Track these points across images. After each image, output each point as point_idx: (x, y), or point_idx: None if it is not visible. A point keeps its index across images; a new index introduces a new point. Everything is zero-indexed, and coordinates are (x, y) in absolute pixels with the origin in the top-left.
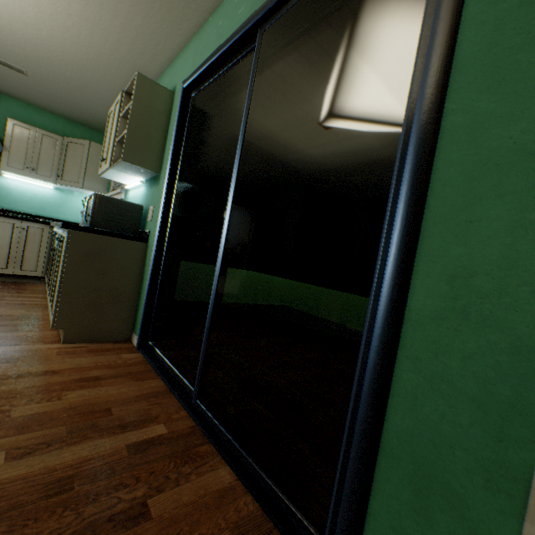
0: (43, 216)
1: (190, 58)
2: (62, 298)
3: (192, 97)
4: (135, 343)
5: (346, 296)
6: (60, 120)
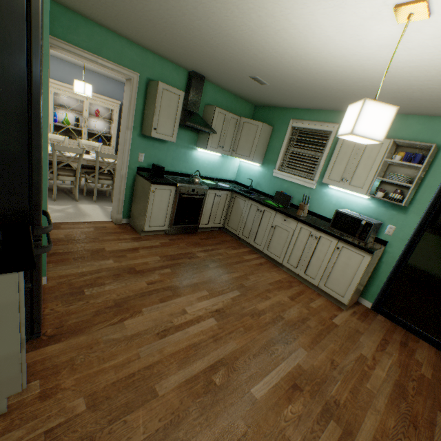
0: (211, 177)
1: None
2: (355, 289)
3: None
4: (366, 305)
5: None
6: (230, 97)
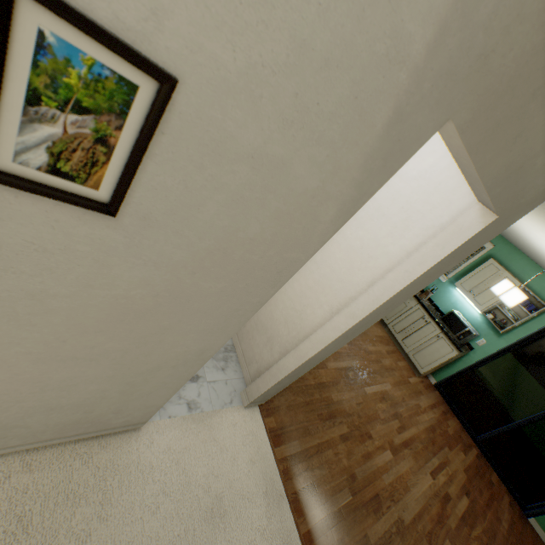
0: None
1: None
2: (433, 367)
3: None
4: (431, 381)
5: None
6: None
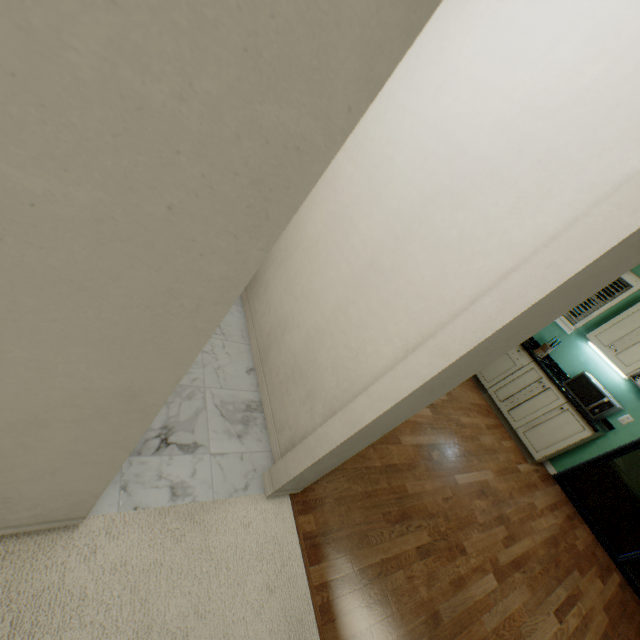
0: None
1: None
2: (553, 451)
3: None
4: (549, 471)
5: None
6: None
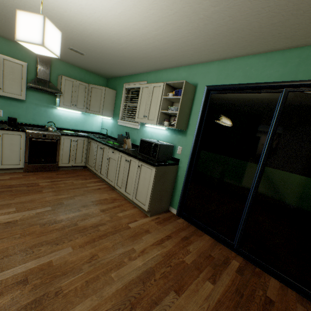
0: (76, 130)
1: (212, 73)
2: (151, 197)
3: (211, 94)
4: (174, 212)
5: (203, 153)
6: (82, 71)
